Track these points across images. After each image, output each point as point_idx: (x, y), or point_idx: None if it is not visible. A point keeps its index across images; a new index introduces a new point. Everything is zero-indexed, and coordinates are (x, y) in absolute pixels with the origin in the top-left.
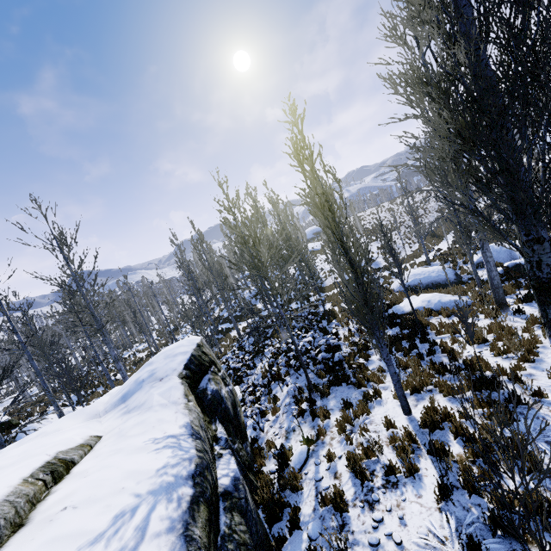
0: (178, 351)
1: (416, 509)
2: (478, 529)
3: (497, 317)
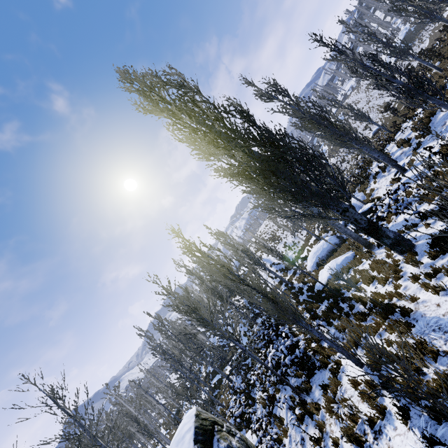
0: (184, 432)
1: (398, 441)
2: (432, 426)
3: (371, 255)
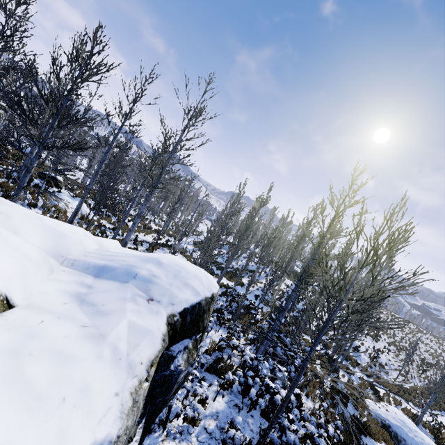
0: (192, 283)
1: None
2: None
3: None
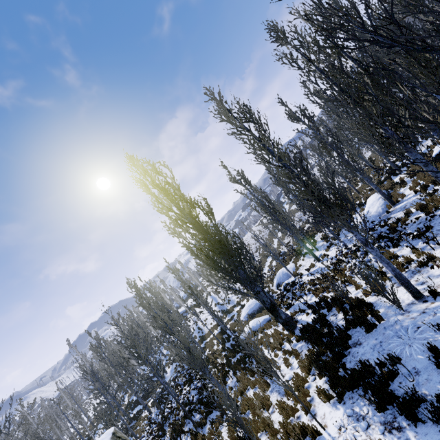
0: None
1: None
2: None
3: (278, 324)
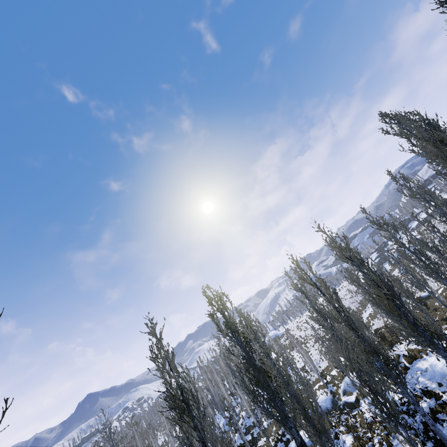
0: None
1: None
2: None
3: None
